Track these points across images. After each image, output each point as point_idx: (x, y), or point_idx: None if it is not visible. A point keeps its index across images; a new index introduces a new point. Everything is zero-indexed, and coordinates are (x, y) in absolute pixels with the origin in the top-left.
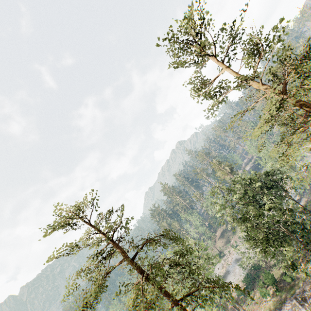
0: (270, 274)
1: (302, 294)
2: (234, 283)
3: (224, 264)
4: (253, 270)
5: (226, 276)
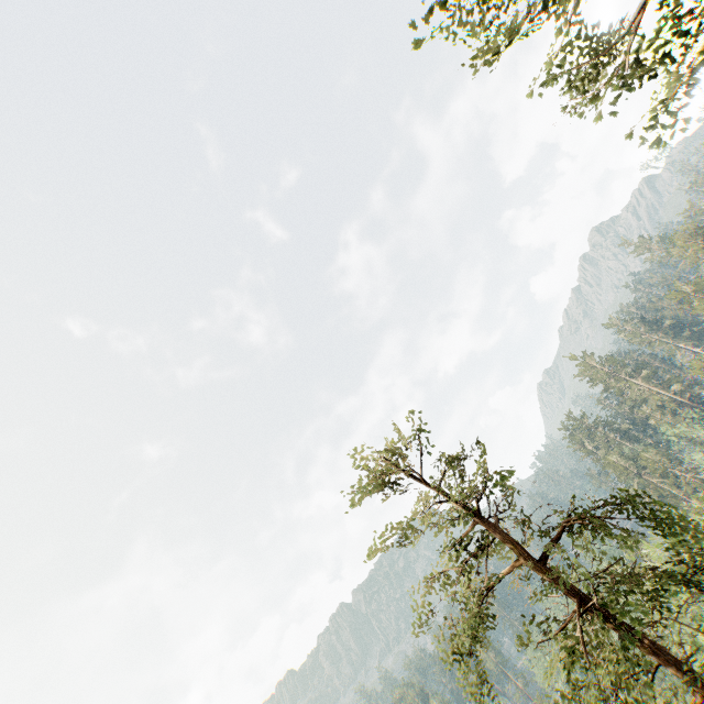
0: None
1: None
2: None
3: None
4: None
5: None
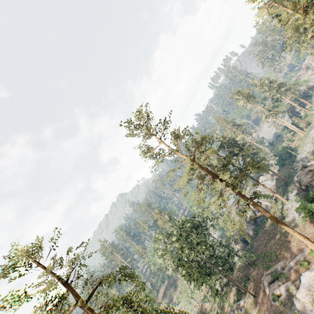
0: None
1: None
2: None
3: None
4: None
5: None
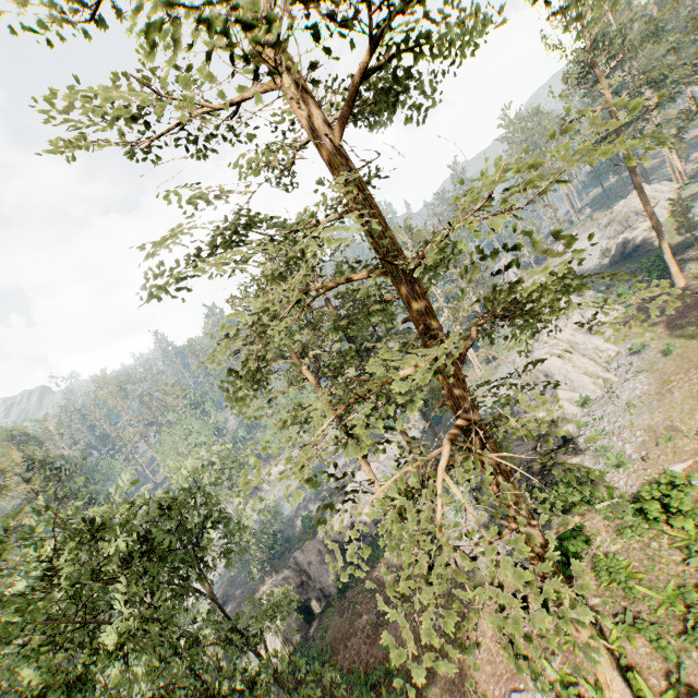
0: None
1: None
2: None
3: None
4: None
5: None
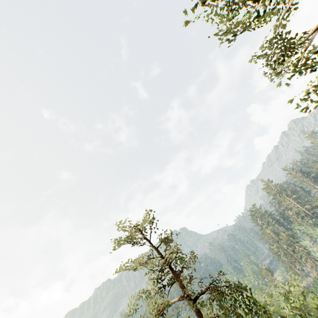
0: None
1: None
2: None
3: None
4: None
5: None
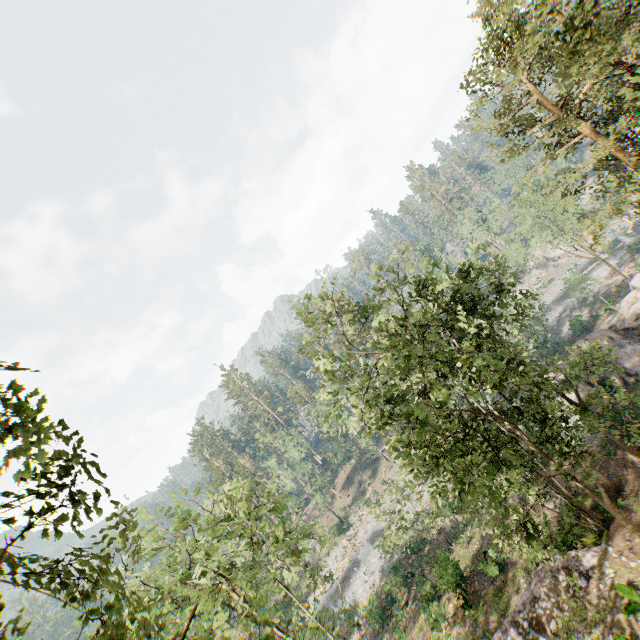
0: (451, 562)
1: (532, 610)
2: (366, 592)
3: (348, 548)
4: (410, 554)
5: (350, 578)
